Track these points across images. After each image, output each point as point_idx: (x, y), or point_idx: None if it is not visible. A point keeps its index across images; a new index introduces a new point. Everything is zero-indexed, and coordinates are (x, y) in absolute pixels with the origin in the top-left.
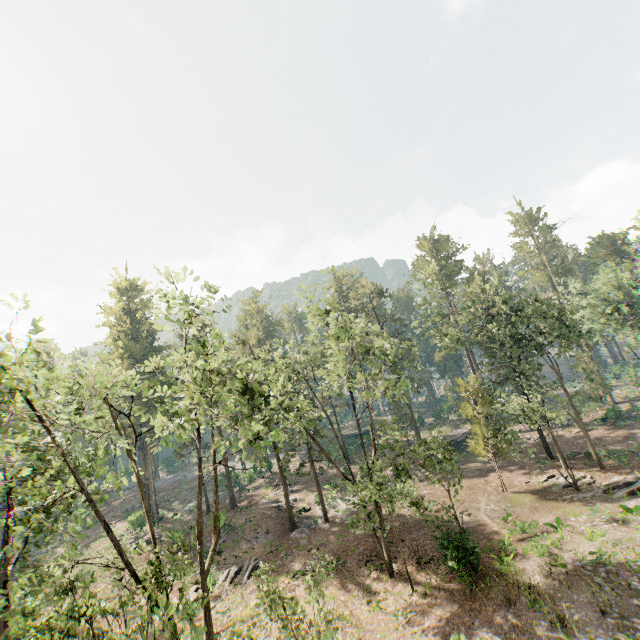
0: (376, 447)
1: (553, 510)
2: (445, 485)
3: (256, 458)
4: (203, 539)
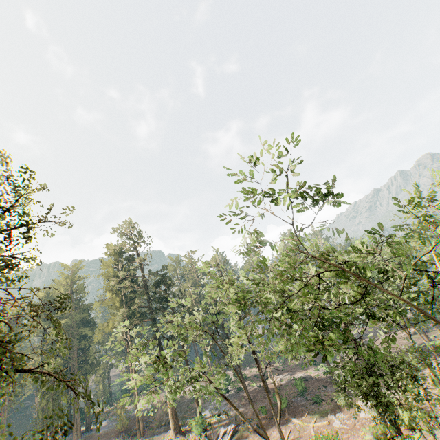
0: None
1: (434, 333)
2: None
3: (234, 366)
4: (289, 405)
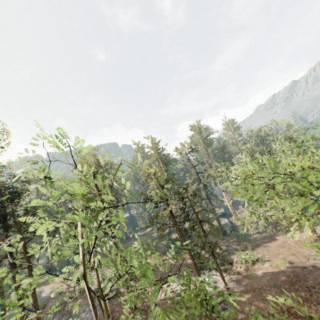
0: (191, 238)
1: None
2: (263, 249)
3: None
4: None
